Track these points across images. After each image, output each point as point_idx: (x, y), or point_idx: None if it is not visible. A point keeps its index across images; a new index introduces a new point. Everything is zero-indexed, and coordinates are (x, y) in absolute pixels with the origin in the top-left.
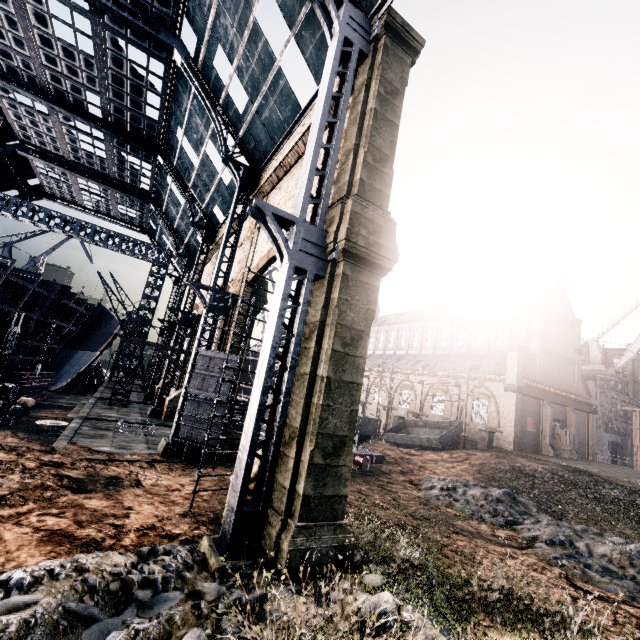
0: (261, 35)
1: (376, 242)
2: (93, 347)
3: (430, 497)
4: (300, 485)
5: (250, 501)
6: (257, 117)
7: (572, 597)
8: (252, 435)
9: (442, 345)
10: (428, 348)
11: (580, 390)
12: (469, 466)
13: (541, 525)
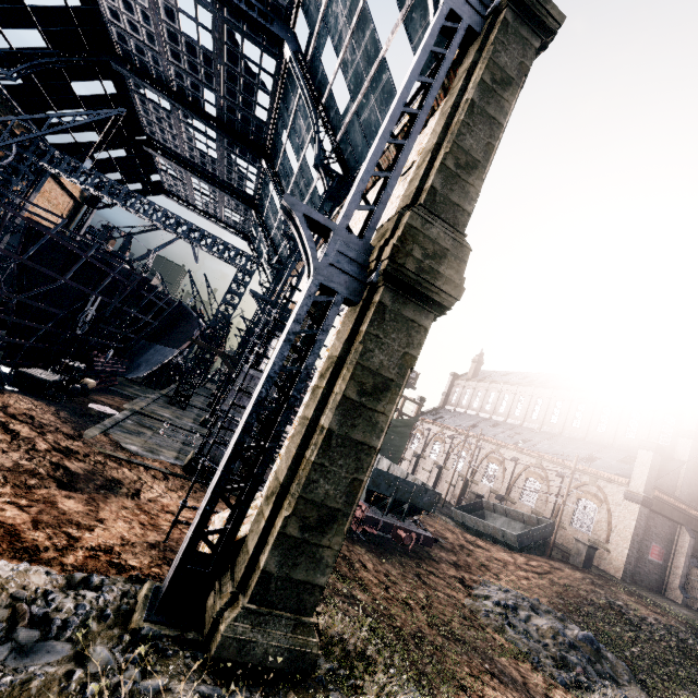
0: (370, 21)
1: (433, 268)
2: (172, 344)
3: (477, 610)
4: (263, 556)
5: (206, 556)
6: (356, 118)
7: None
8: (218, 478)
9: (552, 421)
10: (533, 420)
11: None
12: (548, 583)
13: None
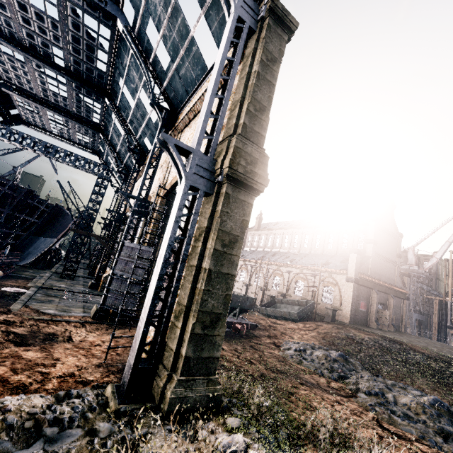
0: (180, 12)
1: (252, 170)
2: (52, 235)
3: (286, 356)
4: (183, 349)
5: (146, 359)
6: (176, 73)
7: (379, 436)
8: (149, 310)
9: (305, 246)
10: (295, 248)
11: (398, 283)
12: (317, 334)
13: (363, 380)
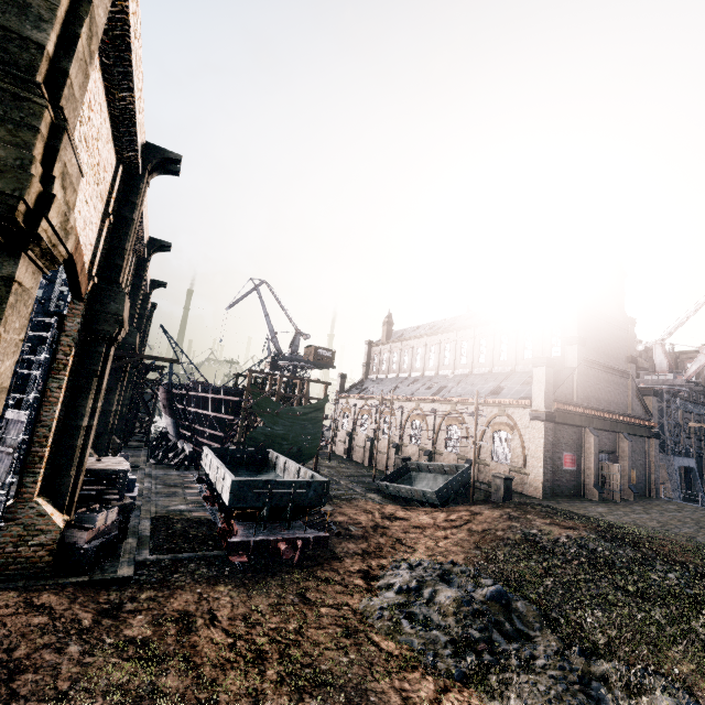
0: None
1: None
2: None
3: (371, 612)
4: None
5: None
6: None
7: None
8: None
9: (462, 362)
10: (446, 367)
11: (636, 409)
12: (467, 535)
13: (534, 668)
